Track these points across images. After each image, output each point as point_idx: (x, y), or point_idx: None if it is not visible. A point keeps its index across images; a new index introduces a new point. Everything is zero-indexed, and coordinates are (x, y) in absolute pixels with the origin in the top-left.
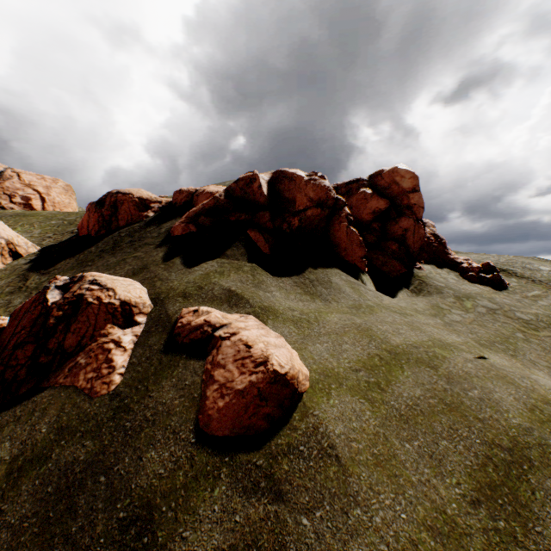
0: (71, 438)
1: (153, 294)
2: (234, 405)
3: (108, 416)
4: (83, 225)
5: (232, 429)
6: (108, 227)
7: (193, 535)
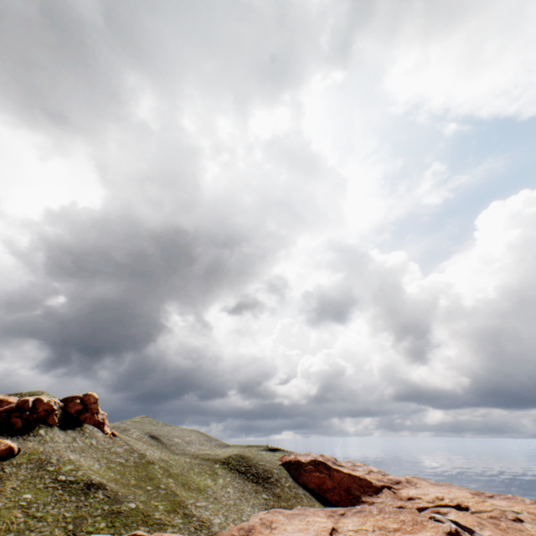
0: None
1: None
2: (2, 450)
3: None
4: None
5: (0, 454)
6: None
7: None
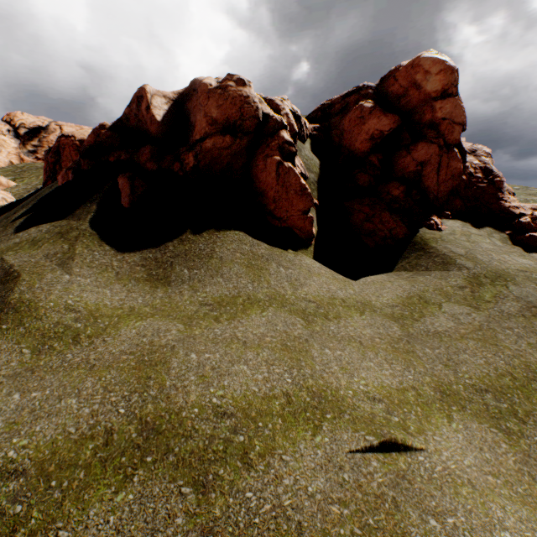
0: None
1: None
2: None
3: None
4: None
5: None
6: (53, 177)
7: None
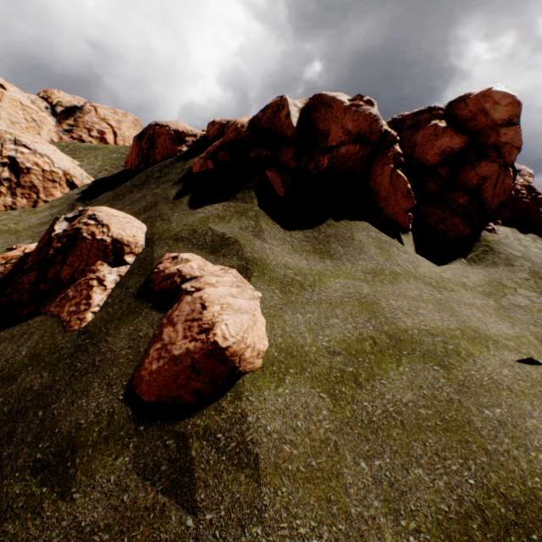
0: (37, 366)
1: (150, 234)
2: (165, 371)
3: (69, 352)
4: (128, 158)
5: (159, 396)
6: (146, 162)
7: (82, 498)
